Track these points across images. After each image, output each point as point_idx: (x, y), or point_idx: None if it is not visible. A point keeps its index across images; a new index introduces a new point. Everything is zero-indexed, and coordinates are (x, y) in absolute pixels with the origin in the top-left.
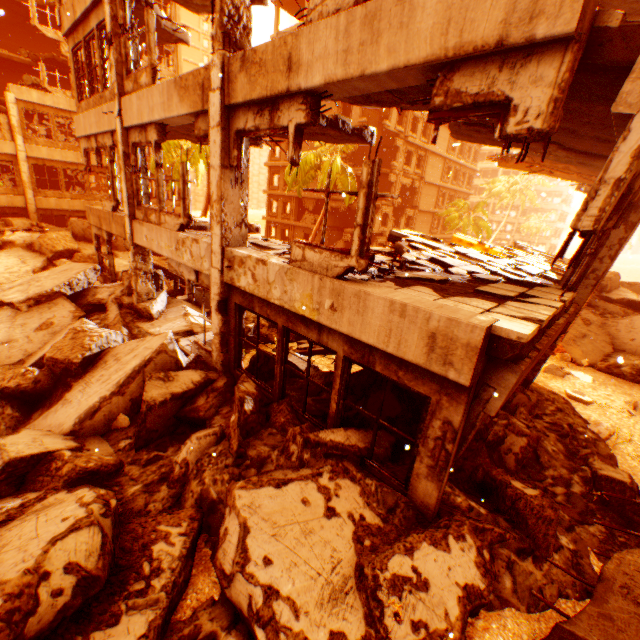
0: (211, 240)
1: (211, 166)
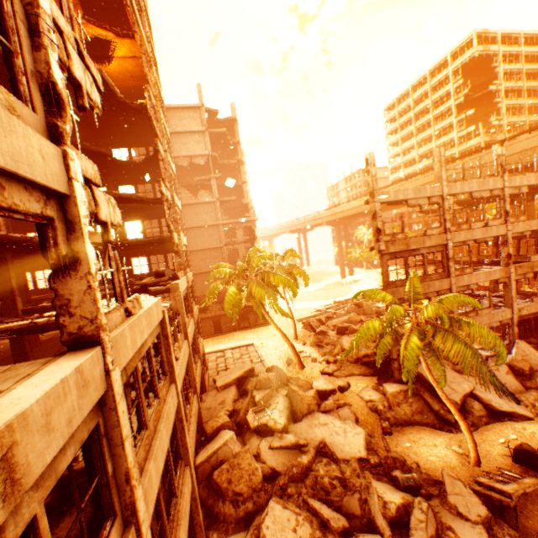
0: (512, 307)
1: (511, 289)
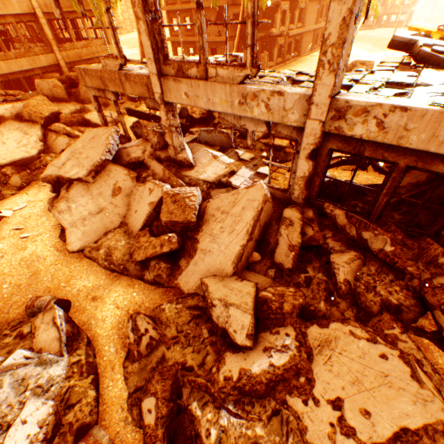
0: (313, 91)
1: None
